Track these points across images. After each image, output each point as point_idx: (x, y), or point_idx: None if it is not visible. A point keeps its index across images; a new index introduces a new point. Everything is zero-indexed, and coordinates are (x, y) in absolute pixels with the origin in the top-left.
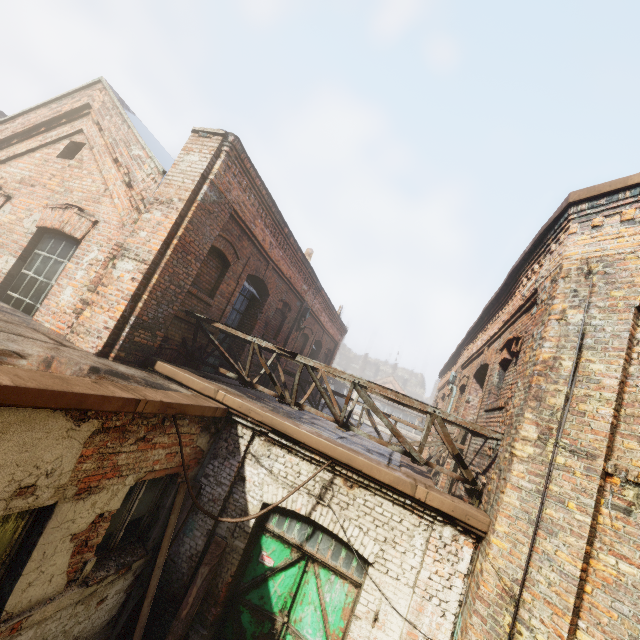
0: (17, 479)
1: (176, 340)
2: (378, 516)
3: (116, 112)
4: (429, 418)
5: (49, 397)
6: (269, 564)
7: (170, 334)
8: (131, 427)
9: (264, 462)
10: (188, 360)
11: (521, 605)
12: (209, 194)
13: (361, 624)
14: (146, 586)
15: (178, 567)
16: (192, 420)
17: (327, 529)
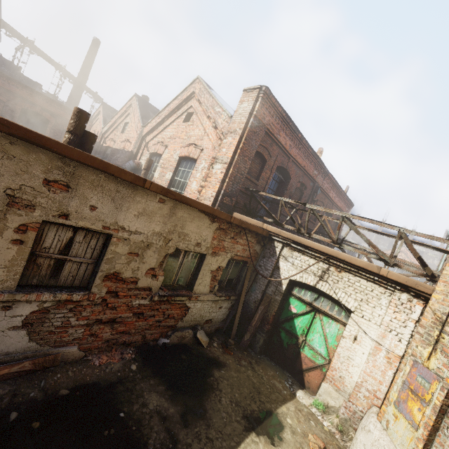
0: (196, 239)
1: (241, 204)
2: (357, 287)
3: (206, 92)
4: (403, 241)
5: (205, 207)
6: (294, 311)
7: (238, 200)
8: (228, 231)
9: (289, 259)
10: (247, 214)
11: (446, 325)
12: (254, 122)
13: (346, 340)
14: (236, 309)
15: (249, 306)
16: (252, 236)
17: (326, 296)
